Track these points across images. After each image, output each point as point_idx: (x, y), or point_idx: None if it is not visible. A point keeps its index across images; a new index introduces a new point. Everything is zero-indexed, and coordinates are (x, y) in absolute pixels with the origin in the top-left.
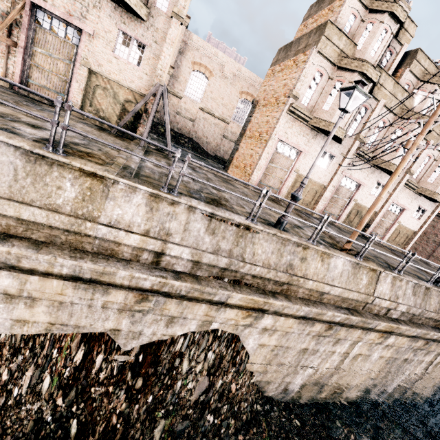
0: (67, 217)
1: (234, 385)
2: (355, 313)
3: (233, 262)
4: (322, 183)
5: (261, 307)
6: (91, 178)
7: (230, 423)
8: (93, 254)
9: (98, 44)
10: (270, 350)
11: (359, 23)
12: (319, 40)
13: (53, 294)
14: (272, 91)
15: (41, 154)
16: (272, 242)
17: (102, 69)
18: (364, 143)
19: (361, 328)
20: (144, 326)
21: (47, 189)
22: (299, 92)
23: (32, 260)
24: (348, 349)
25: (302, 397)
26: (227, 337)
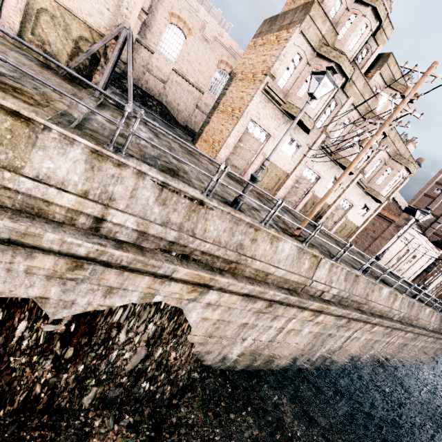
0: None
1: (174, 355)
2: (294, 294)
3: (182, 236)
4: (286, 170)
5: (207, 283)
6: (12, 117)
7: (166, 389)
8: (15, 211)
9: None
10: (212, 323)
11: (344, 11)
12: (303, 19)
13: None
14: (251, 66)
15: None
16: (225, 220)
17: None
18: (329, 137)
19: (298, 307)
20: (77, 296)
21: None
22: (277, 72)
23: None
24: (284, 325)
25: (238, 365)
26: (170, 310)
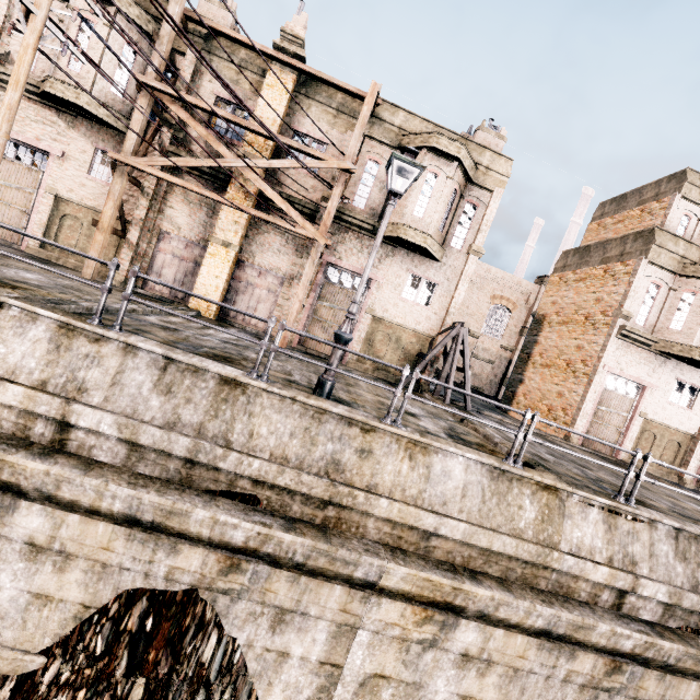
0: (535, 546)
1: None
2: None
3: None
4: (686, 430)
5: None
6: (546, 492)
7: None
8: (550, 593)
9: (386, 290)
10: None
11: (695, 223)
12: (648, 250)
13: (513, 657)
14: (572, 305)
15: (507, 470)
16: None
17: (386, 314)
18: None
19: None
20: None
21: (509, 510)
22: (629, 310)
23: (511, 607)
24: None
25: None
26: None
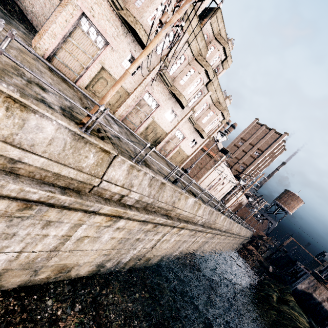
0: None
1: None
2: (72, 194)
3: None
4: (126, 89)
5: None
6: None
7: None
8: None
9: None
10: None
11: None
12: None
13: None
14: None
15: None
16: None
17: None
18: (167, 67)
19: (85, 211)
20: None
21: None
22: None
23: None
24: (69, 232)
25: (7, 284)
26: None
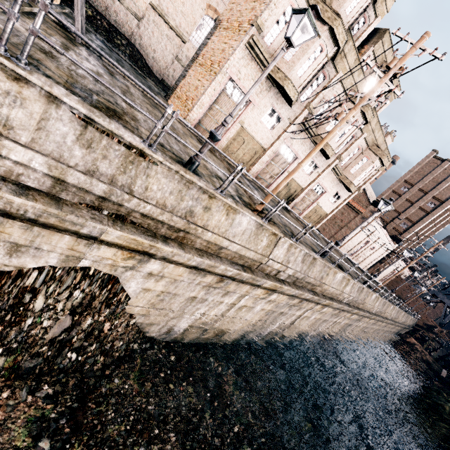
0: None
1: (108, 325)
2: (248, 271)
3: (114, 191)
4: (263, 145)
5: (146, 250)
6: None
7: (98, 359)
8: None
9: None
10: (156, 295)
11: None
12: None
13: None
14: (238, 13)
15: None
16: (173, 180)
17: None
18: (312, 114)
19: (251, 285)
20: None
21: None
22: (265, 24)
23: None
24: (236, 301)
25: (186, 338)
26: (102, 277)
